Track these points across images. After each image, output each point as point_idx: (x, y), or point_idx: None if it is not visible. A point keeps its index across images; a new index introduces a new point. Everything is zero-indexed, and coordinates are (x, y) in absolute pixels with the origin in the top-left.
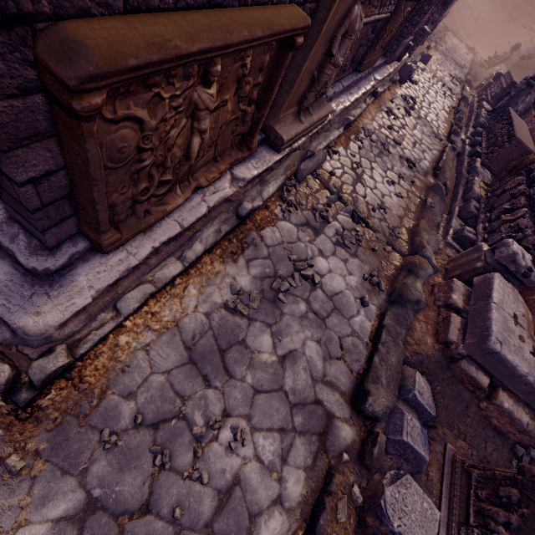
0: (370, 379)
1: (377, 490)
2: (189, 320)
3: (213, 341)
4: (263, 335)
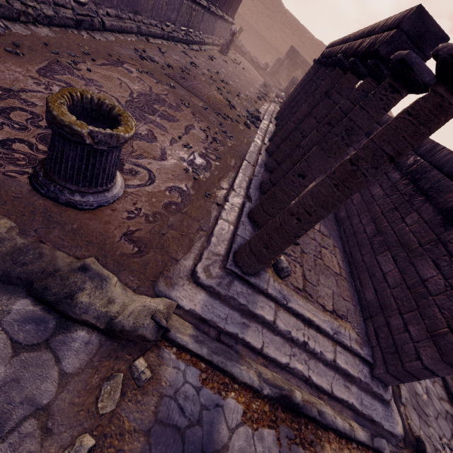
0: (451, 388)
1: None
2: (404, 392)
3: (413, 399)
4: (417, 384)
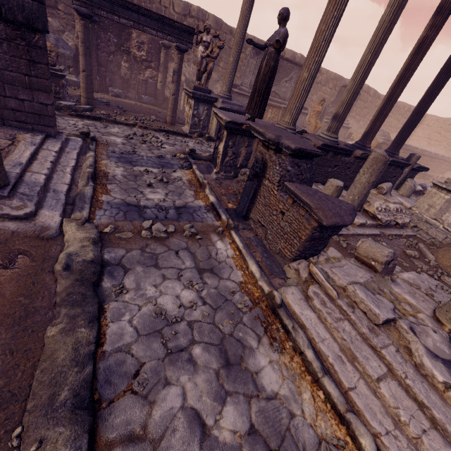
0: None
1: (66, 106)
2: None
3: None
4: None
